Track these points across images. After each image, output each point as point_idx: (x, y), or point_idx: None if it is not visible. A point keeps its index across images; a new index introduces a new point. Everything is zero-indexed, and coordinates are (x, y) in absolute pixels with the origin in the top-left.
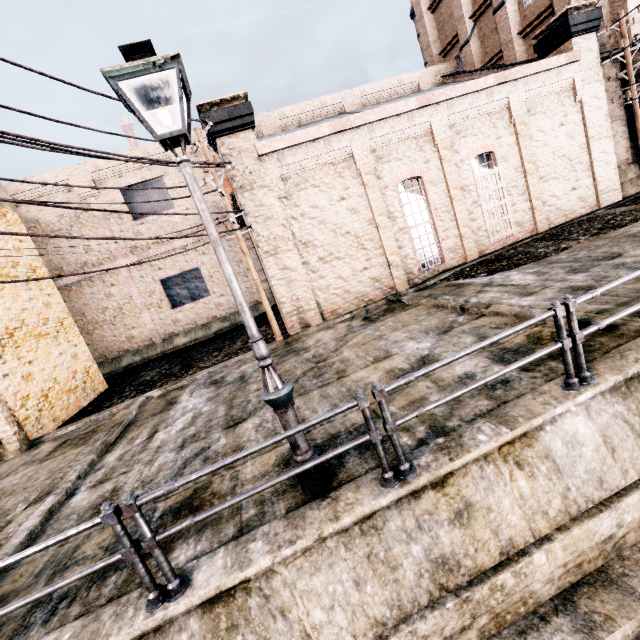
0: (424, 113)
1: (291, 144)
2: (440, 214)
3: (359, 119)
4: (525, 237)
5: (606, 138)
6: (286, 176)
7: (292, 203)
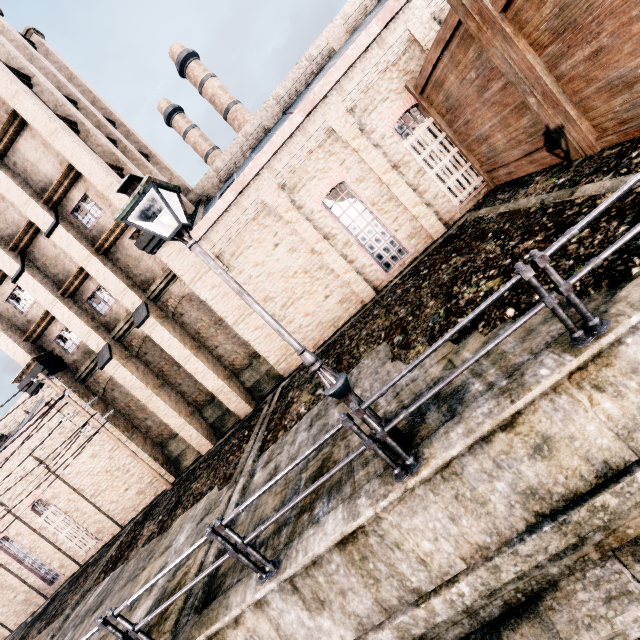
0: None
1: None
2: (37, 550)
3: None
4: (110, 538)
5: (124, 443)
6: None
7: None
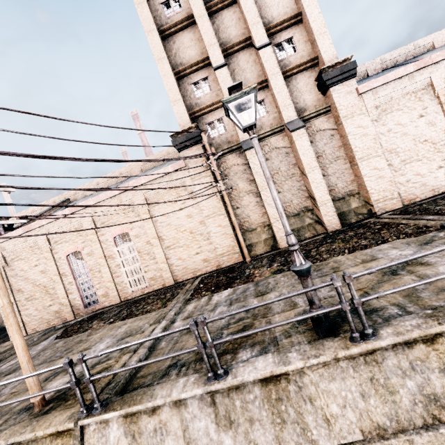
0: (77, 215)
1: (4, 240)
2: (94, 273)
3: (37, 224)
4: (159, 288)
5: (220, 215)
6: (7, 255)
7: (11, 268)
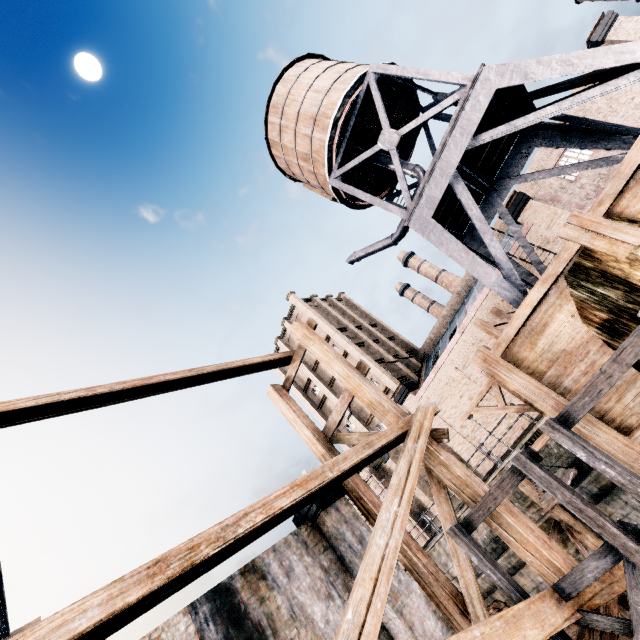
0: None
1: None
2: None
3: None
4: None
5: None
6: None
7: None
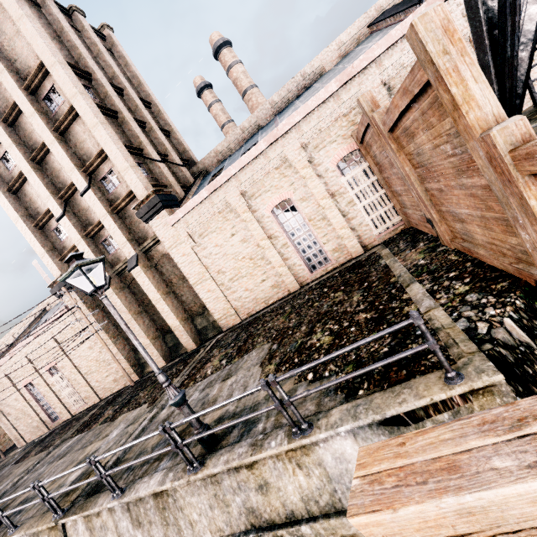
0: (17, 357)
1: None
2: (48, 397)
3: None
4: (93, 404)
5: (110, 345)
6: None
7: None
